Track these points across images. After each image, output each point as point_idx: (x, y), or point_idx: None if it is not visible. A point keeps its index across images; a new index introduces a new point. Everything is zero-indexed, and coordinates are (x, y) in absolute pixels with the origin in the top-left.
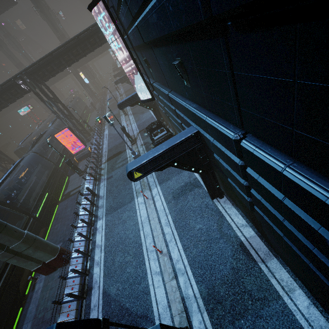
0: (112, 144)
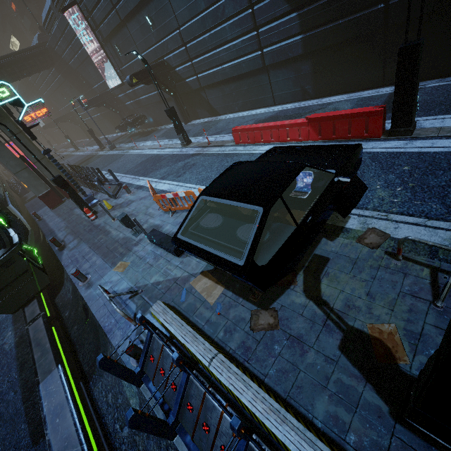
0: (73, 162)
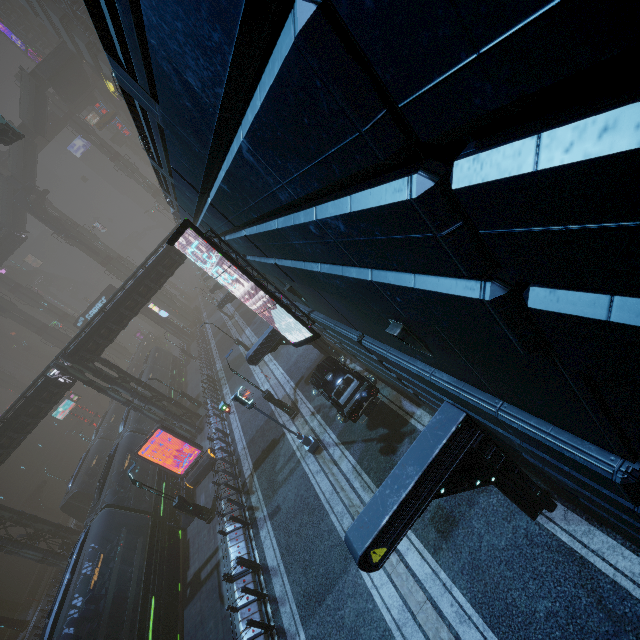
0: (250, 426)
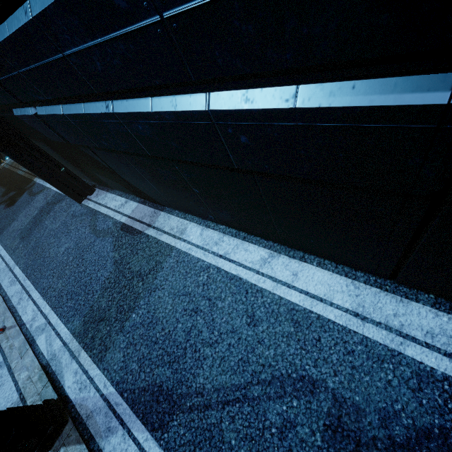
0: None
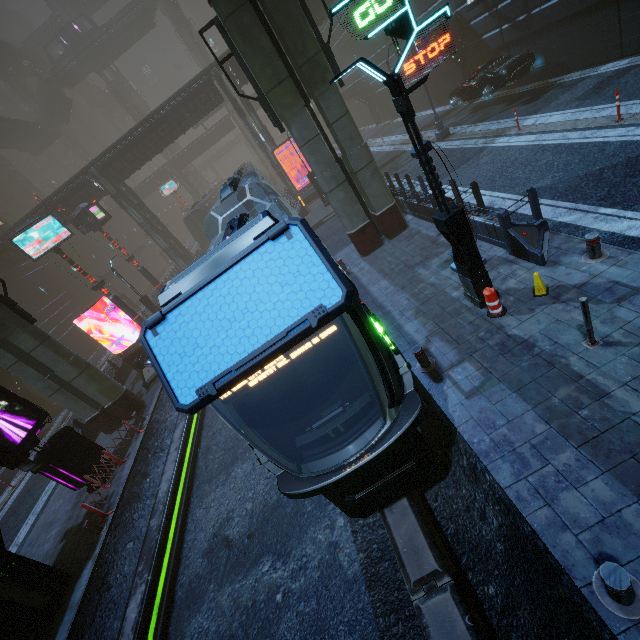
0: None
